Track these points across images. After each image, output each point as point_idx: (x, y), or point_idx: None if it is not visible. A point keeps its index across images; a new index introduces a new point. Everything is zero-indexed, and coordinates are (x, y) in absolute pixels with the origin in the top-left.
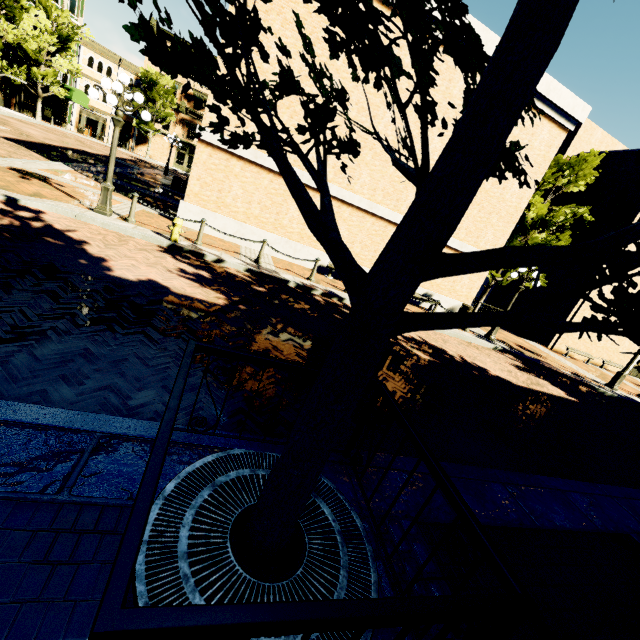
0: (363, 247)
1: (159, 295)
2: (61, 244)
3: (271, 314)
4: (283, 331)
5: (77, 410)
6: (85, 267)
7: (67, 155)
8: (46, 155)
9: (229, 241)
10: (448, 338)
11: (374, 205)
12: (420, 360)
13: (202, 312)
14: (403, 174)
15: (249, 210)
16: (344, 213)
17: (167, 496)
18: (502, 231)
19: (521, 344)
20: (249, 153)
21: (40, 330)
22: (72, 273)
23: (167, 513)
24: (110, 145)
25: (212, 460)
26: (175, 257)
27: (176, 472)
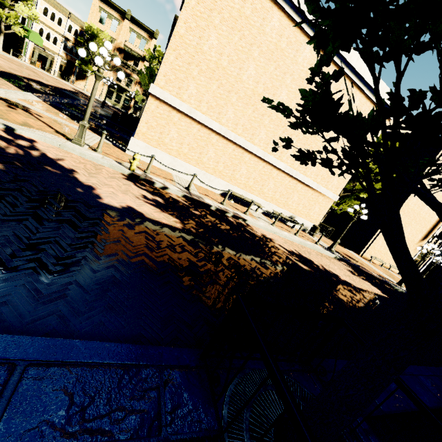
0: (255, 182)
1: (140, 221)
2: (59, 173)
3: (211, 235)
4: (224, 250)
5: (139, 344)
6: (83, 195)
7: (31, 85)
8: (16, 84)
9: (163, 169)
10: (310, 250)
11: (266, 154)
12: (304, 270)
13: (171, 236)
14: (417, 195)
15: (180, 149)
16: (245, 157)
17: (227, 423)
18: (343, 179)
19: (346, 253)
20: (186, 109)
21: (76, 260)
22: (76, 201)
23: (234, 440)
24: (56, 77)
25: (238, 381)
26: (136, 184)
27: (222, 397)
